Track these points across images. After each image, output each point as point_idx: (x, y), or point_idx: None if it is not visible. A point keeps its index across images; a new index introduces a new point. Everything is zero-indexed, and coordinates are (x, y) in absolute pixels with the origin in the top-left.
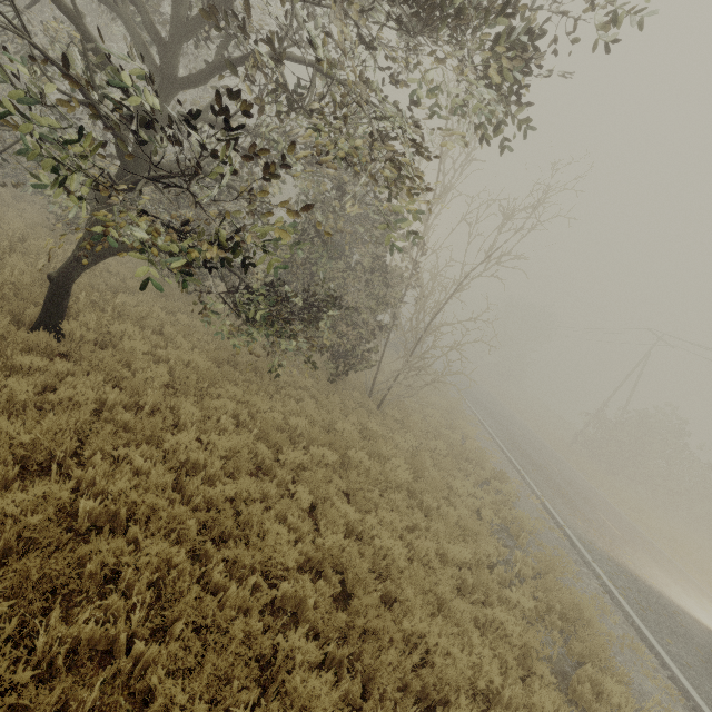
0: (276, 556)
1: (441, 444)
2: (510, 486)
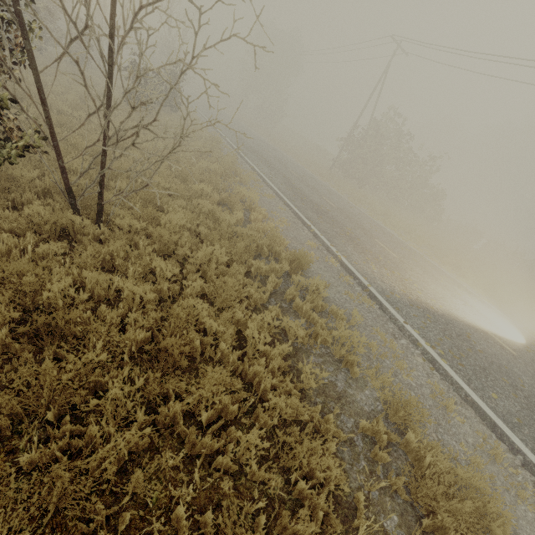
0: None
1: (216, 251)
2: (318, 280)
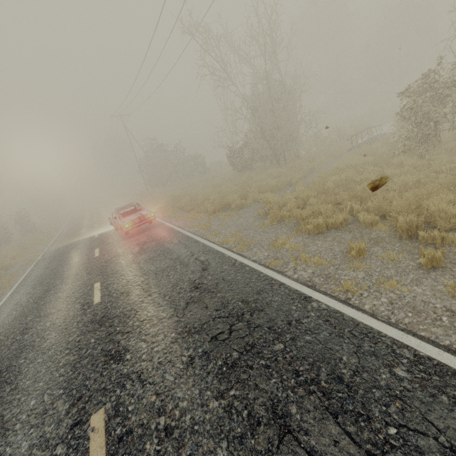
0: None
1: None
2: None
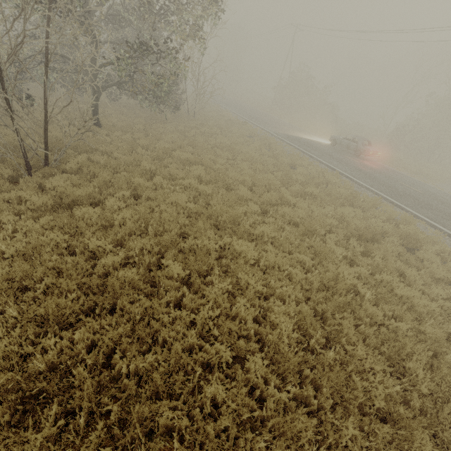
0: (207, 146)
1: (222, 121)
2: (249, 124)
